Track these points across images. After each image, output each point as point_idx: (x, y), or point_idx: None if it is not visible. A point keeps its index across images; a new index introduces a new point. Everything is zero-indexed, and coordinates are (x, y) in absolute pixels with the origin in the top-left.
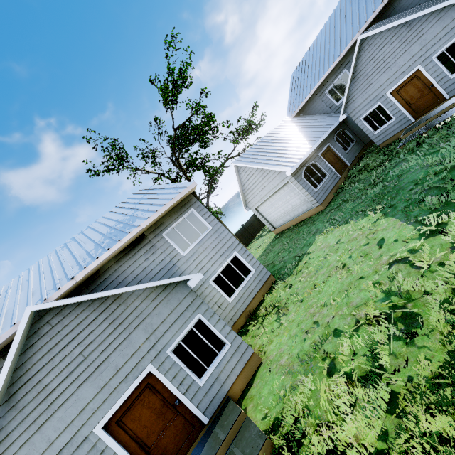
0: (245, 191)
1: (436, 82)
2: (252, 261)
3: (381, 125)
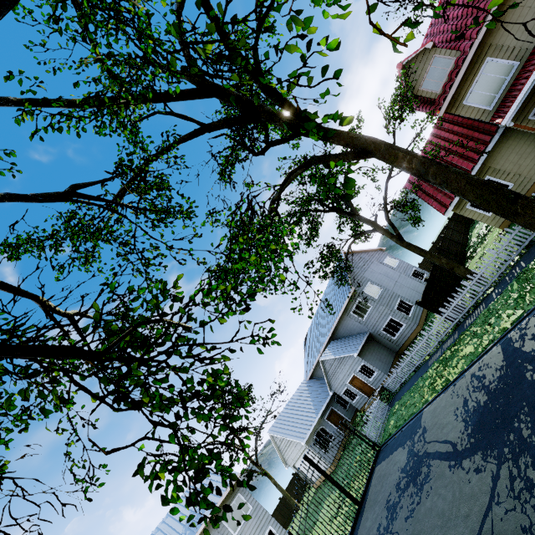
0: (282, 451)
1: (365, 381)
2: (282, 533)
3: (354, 398)
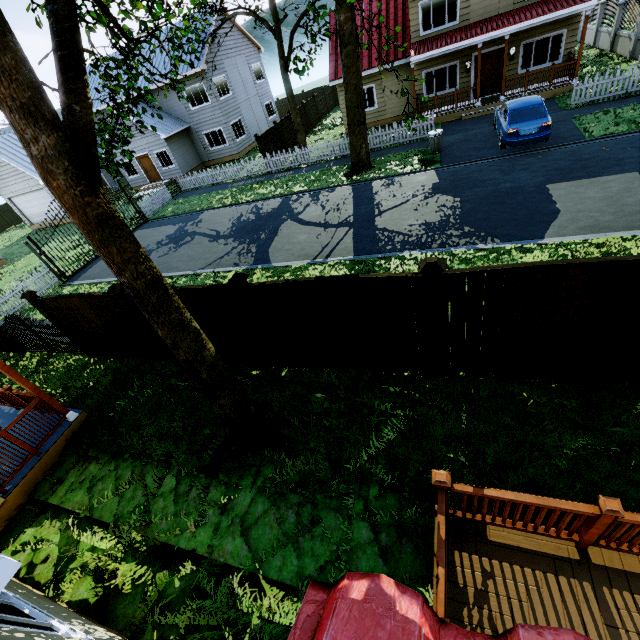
0: None
1: (157, 167)
2: None
3: (133, 175)
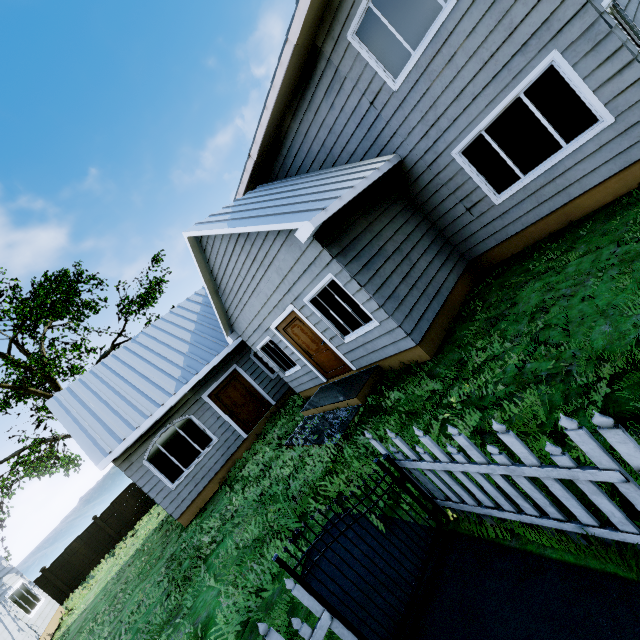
0: None
1: (327, 339)
2: None
3: (288, 366)
